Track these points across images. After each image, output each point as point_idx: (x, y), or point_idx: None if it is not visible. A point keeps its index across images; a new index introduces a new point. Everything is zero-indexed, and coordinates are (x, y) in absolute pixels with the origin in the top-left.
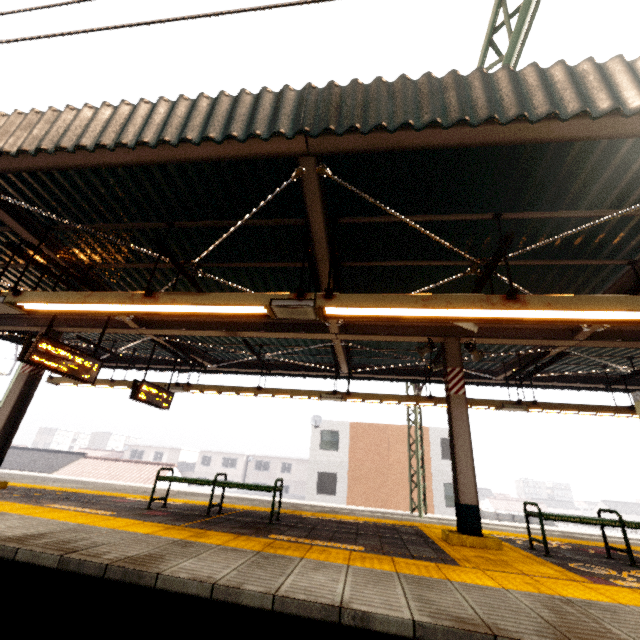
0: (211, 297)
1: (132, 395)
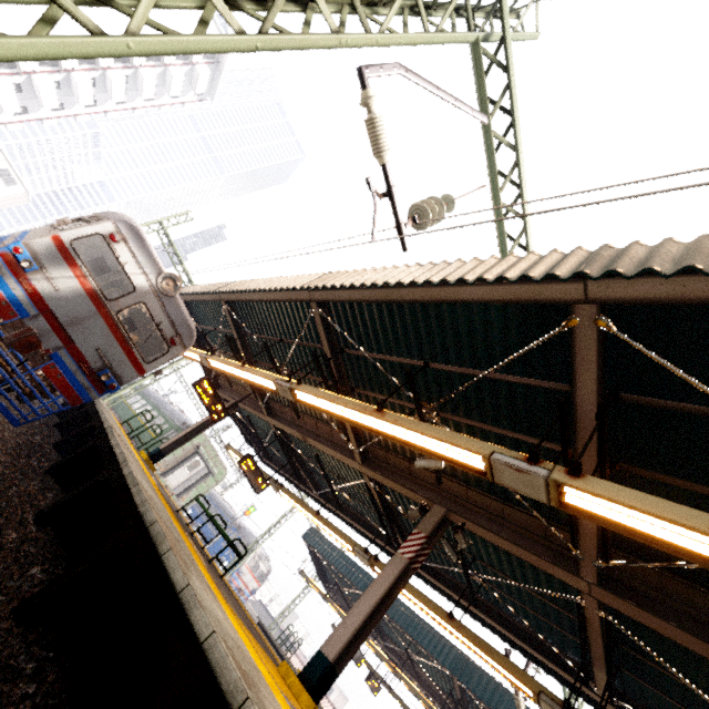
0: (412, 687)
1: (366, 679)
